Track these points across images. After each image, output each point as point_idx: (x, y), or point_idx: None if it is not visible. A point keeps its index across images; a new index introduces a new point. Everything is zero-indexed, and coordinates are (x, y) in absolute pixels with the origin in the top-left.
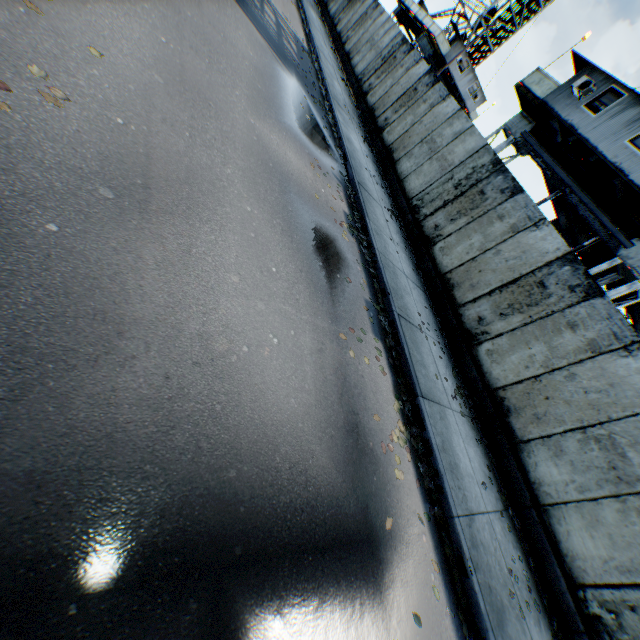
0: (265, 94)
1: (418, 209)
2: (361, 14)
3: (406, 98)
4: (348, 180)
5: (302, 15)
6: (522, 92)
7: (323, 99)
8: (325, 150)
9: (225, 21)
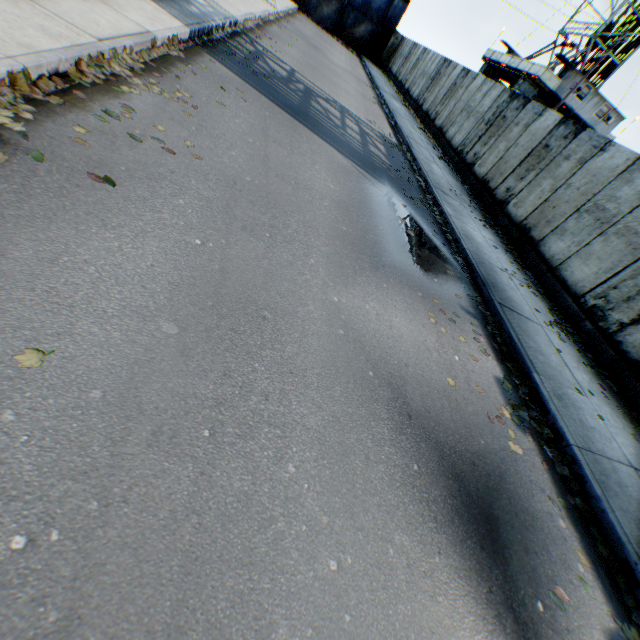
0: (352, 234)
1: (600, 312)
2: (448, 86)
3: (533, 159)
4: (483, 303)
5: (385, 109)
6: None
7: (423, 193)
8: (442, 271)
9: (298, 160)
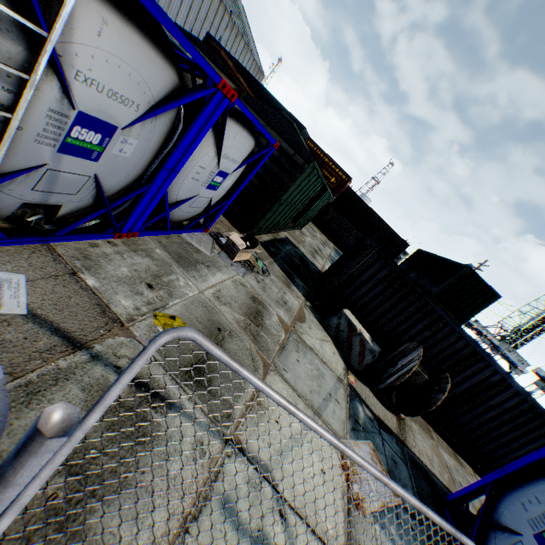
0: None
1: None
2: None
3: None
4: None
5: None
6: (534, 373)
7: None
8: None
9: None
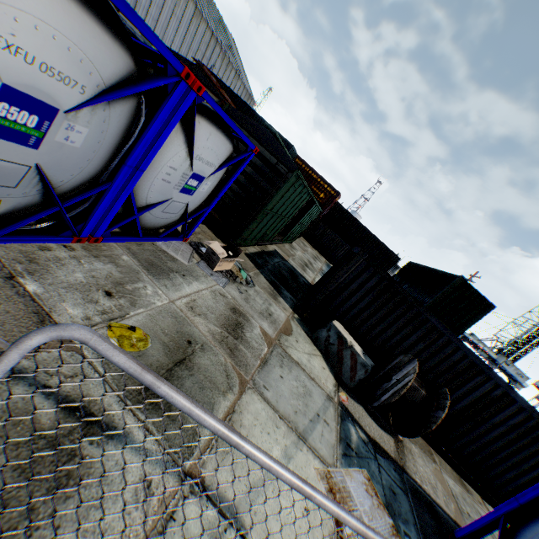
0: None
1: None
2: None
3: None
4: None
5: None
6: (534, 387)
7: None
8: None
9: None
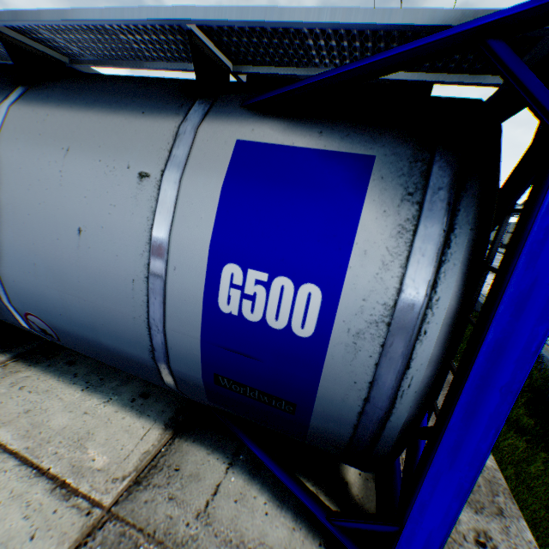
0: None
1: None
2: None
3: None
4: None
5: None
6: None
7: None
8: None
9: None
